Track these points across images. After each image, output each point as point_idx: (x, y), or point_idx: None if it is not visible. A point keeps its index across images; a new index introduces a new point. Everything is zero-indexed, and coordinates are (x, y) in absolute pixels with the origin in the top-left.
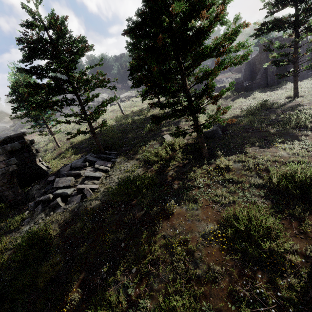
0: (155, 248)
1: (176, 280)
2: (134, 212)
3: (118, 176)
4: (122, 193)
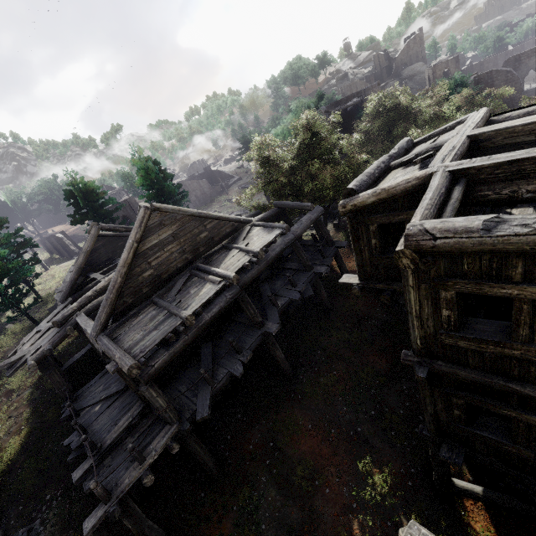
0: (4, 376)
1: (17, 377)
2: None
3: None
4: None
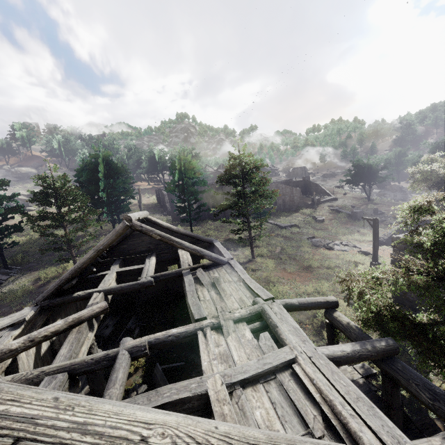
0: None
1: None
2: (4, 310)
3: (8, 287)
4: (2, 299)
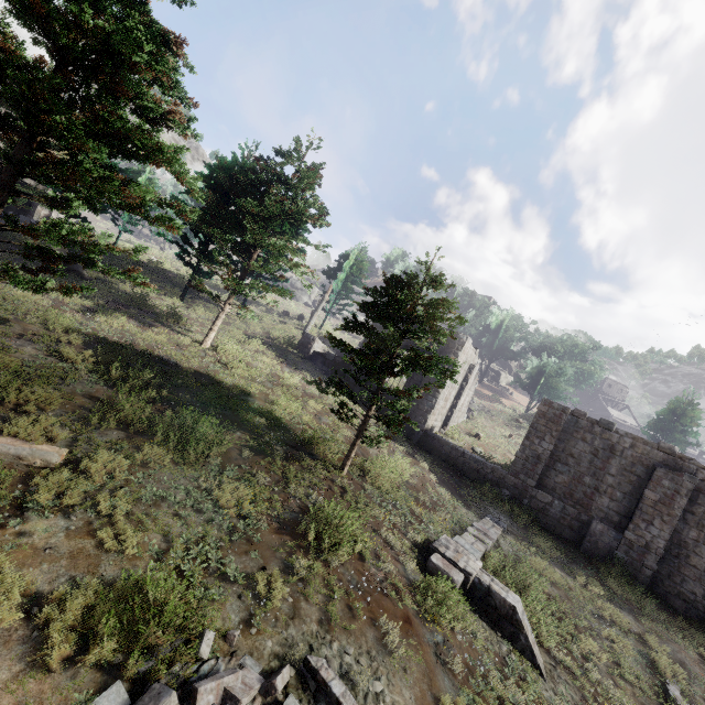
0: None
1: None
2: None
3: None
4: None
